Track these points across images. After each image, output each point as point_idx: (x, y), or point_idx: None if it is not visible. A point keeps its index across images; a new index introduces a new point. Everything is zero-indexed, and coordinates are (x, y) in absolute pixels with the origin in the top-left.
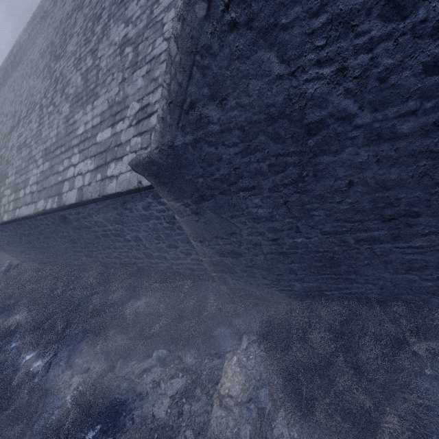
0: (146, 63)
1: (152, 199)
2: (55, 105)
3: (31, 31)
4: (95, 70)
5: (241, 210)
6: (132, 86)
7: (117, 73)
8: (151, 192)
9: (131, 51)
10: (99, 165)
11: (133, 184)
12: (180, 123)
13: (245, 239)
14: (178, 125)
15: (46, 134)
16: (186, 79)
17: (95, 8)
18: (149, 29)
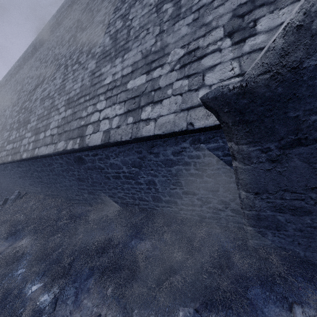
0: (192, 12)
1: (189, 144)
2: (80, 64)
3: (59, 16)
4: (126, 30)
5: None
6: (174, 35)
7: (153, 27)
8: (191, 136)
9: (171, 6)
10: (130, 109)
11: (180, 125)
12: None
13: None
14: None
15: (70, 86)
16: None
17: None
18: None
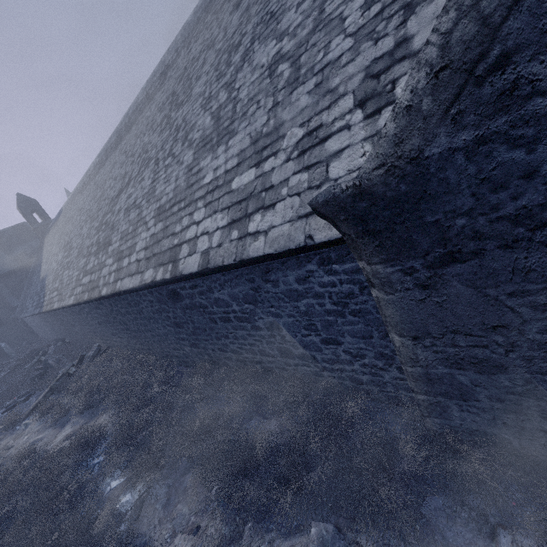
0: (314, 74)
1: (317, 266)
2: (174, 156)
3: (150, 88)
4: (231, 104)
5: (544, 281)
6: (291, 108)
7: (265, 99)
8: (317, 254)
9: (287, 67)
10: (234, 219)
11: (296, 240)
12: (454, 108)
13: (530, 339)
14: (448, 112)
15: (162, 190)
16: (508, 2)
17: (231, 39)
18: (319, 32)
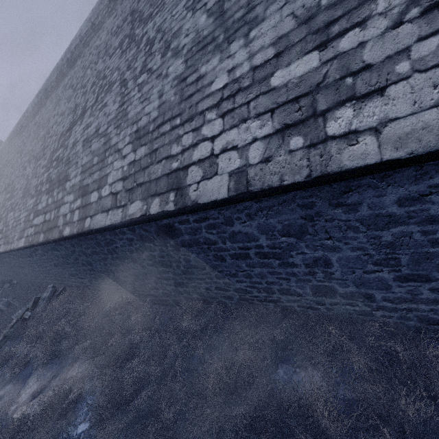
0: None
1: None
2: (151, 71)
3: (96, 18)
4: None
5: None
6: None
7: None
8: None
9: None
10: (289, 123)
11: None
12: None
13: None
14: None
15: (137, 110)
16: None
17: None
18: None
